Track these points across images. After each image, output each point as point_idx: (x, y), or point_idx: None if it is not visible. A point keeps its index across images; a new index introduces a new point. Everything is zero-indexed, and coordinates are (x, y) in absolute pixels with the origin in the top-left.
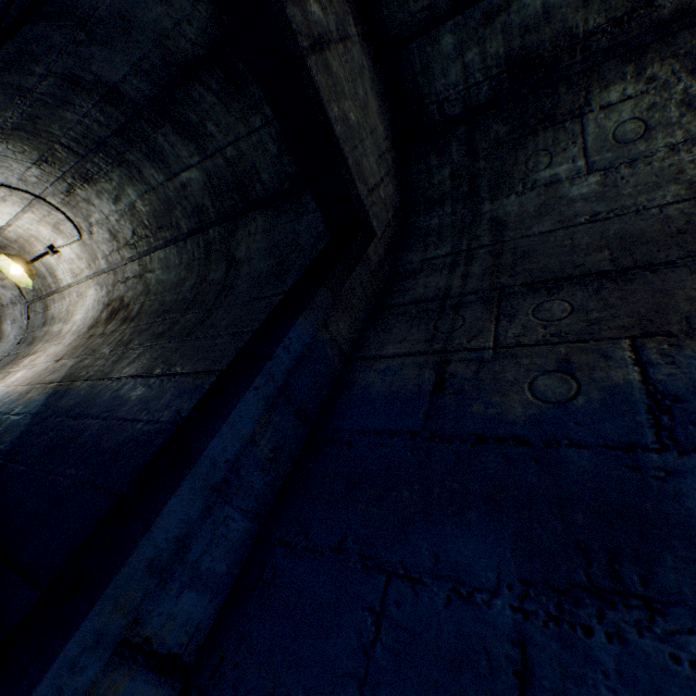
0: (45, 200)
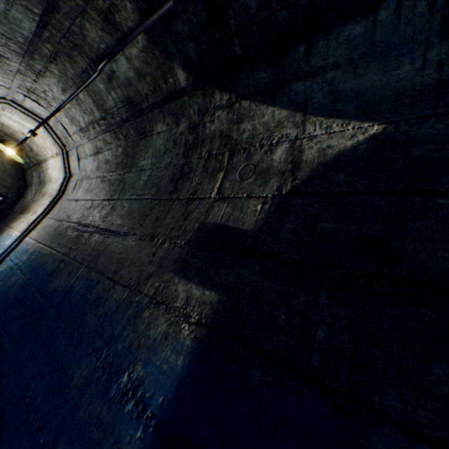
0: None
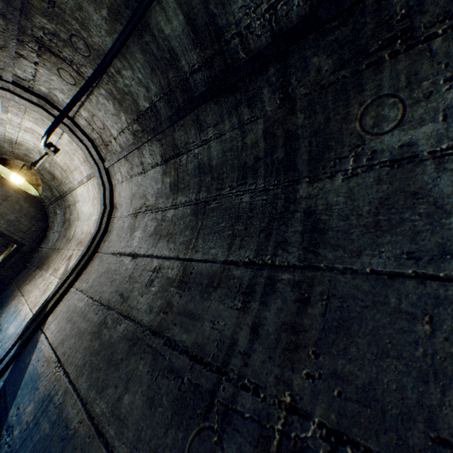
0: None
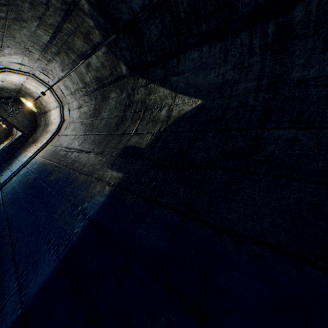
0: None
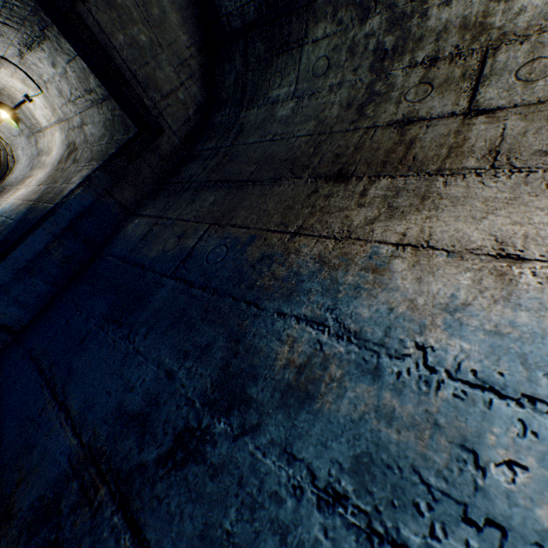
0: (8, 61)
